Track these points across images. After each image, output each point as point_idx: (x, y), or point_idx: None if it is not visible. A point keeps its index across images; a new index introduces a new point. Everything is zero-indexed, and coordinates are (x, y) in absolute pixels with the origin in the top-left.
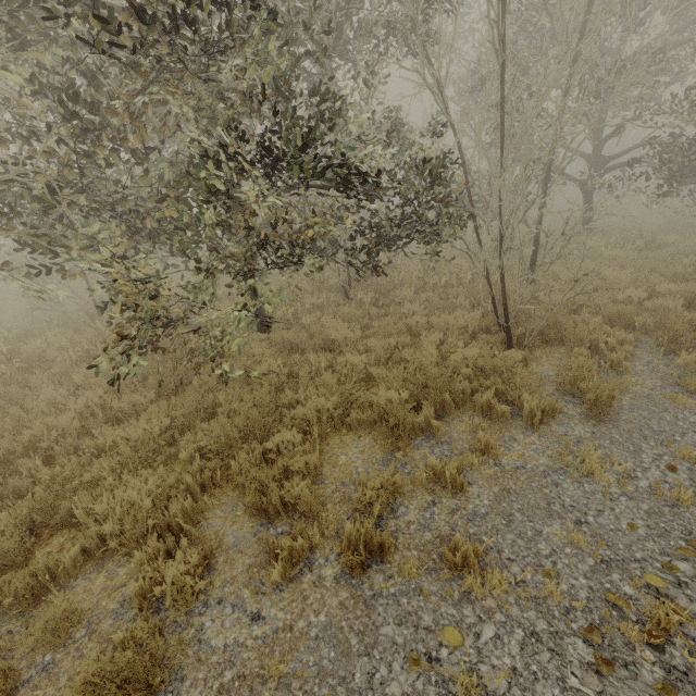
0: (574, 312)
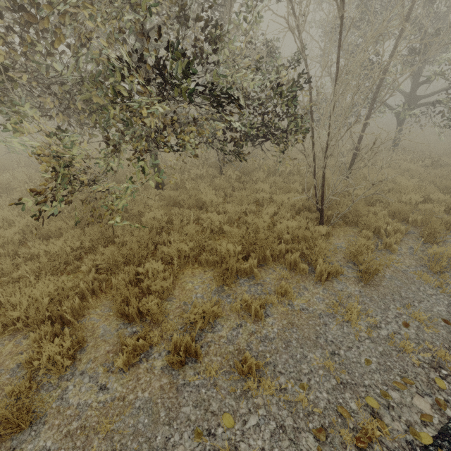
0: (371, 204)
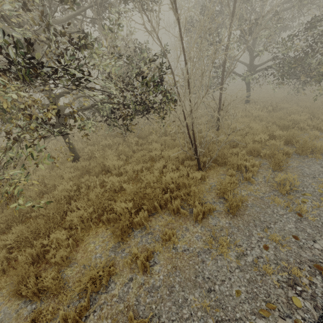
0: (235, 146)
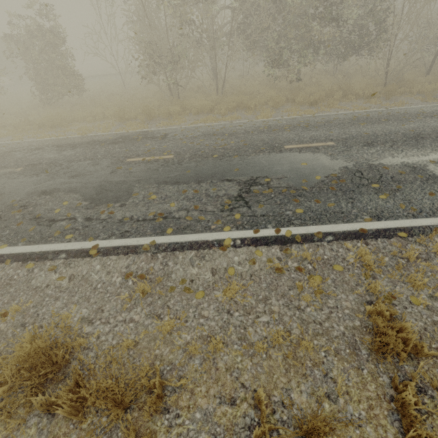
0: None
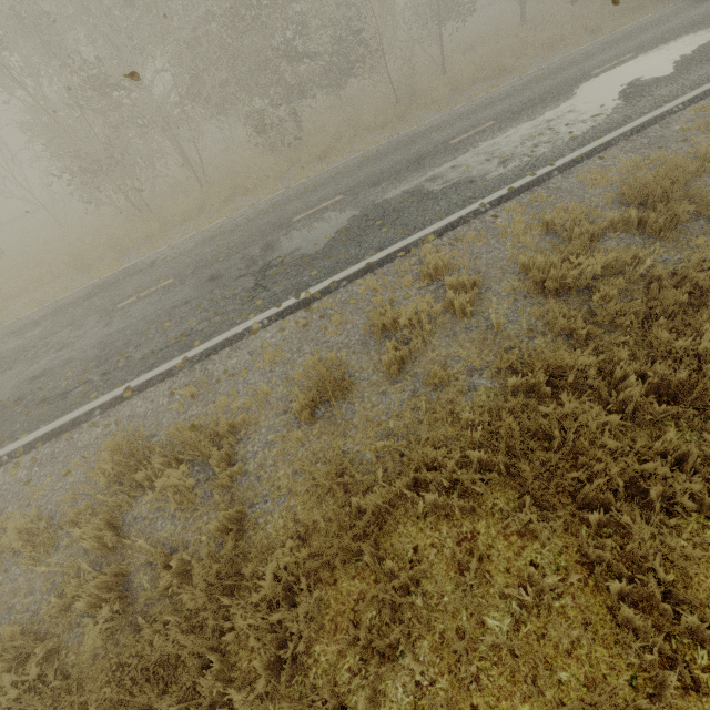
0: None
